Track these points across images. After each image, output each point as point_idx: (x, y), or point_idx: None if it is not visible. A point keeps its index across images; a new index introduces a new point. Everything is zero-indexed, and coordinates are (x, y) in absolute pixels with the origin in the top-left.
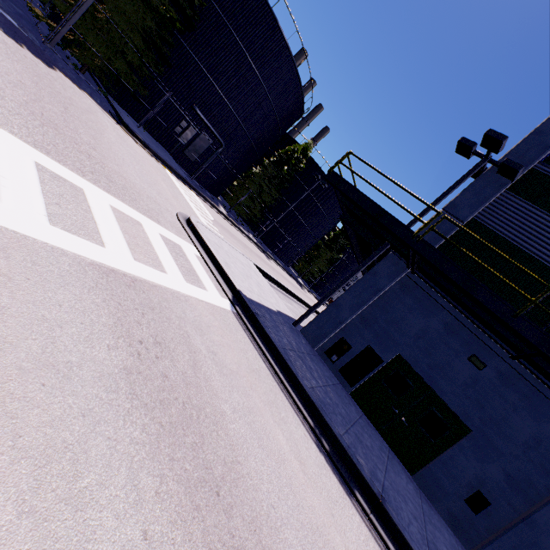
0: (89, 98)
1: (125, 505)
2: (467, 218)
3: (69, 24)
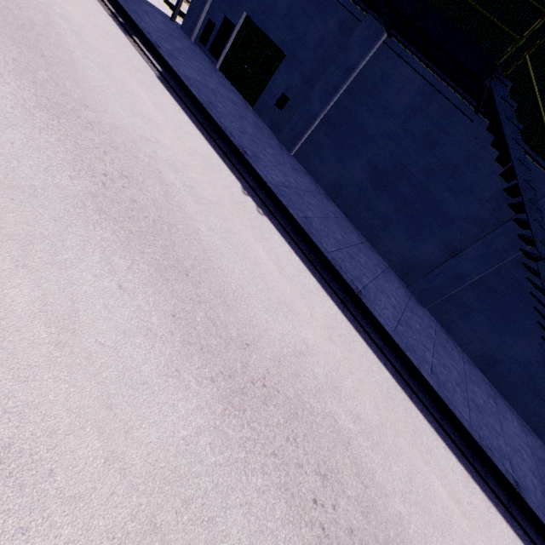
0: None
1: None
2: None
3: None
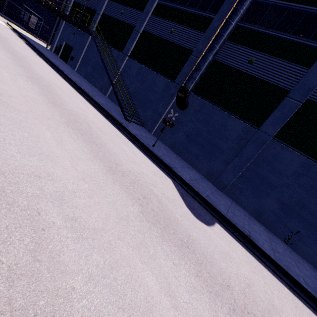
0: None
1: None
2: (71, 1)
3: None
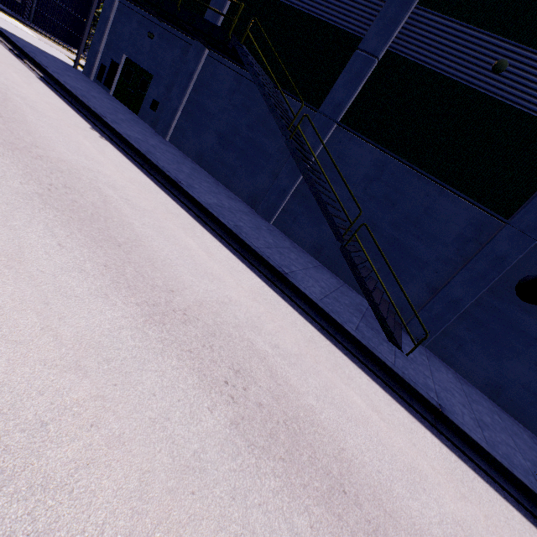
0: None
1: None
2: None
3: None
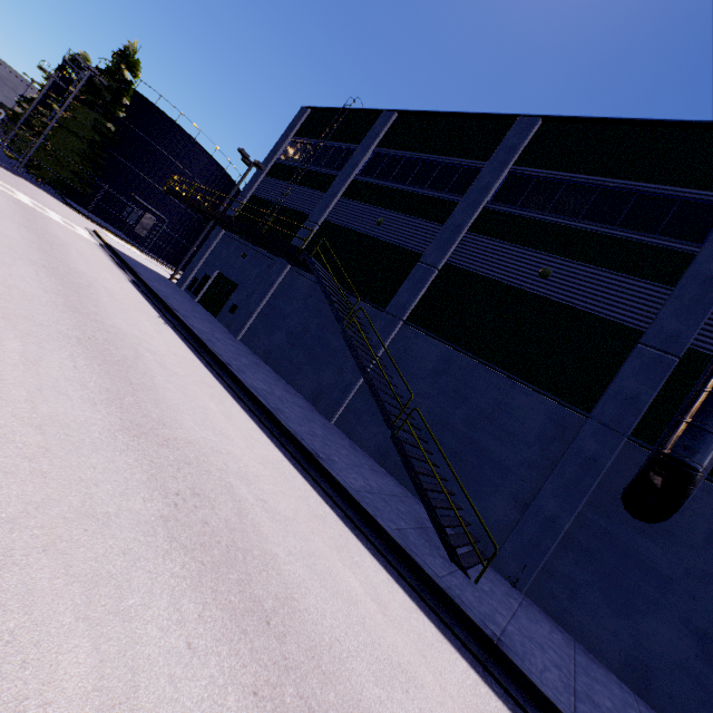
0: (43, 192)
1: (5, 200)
2: (247, 195)
3: (28, 155)
